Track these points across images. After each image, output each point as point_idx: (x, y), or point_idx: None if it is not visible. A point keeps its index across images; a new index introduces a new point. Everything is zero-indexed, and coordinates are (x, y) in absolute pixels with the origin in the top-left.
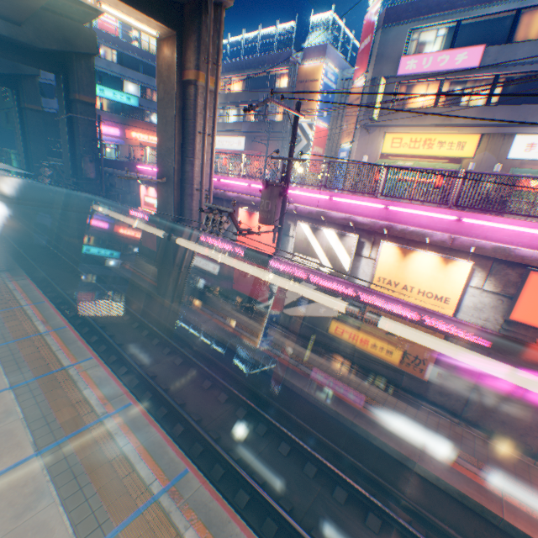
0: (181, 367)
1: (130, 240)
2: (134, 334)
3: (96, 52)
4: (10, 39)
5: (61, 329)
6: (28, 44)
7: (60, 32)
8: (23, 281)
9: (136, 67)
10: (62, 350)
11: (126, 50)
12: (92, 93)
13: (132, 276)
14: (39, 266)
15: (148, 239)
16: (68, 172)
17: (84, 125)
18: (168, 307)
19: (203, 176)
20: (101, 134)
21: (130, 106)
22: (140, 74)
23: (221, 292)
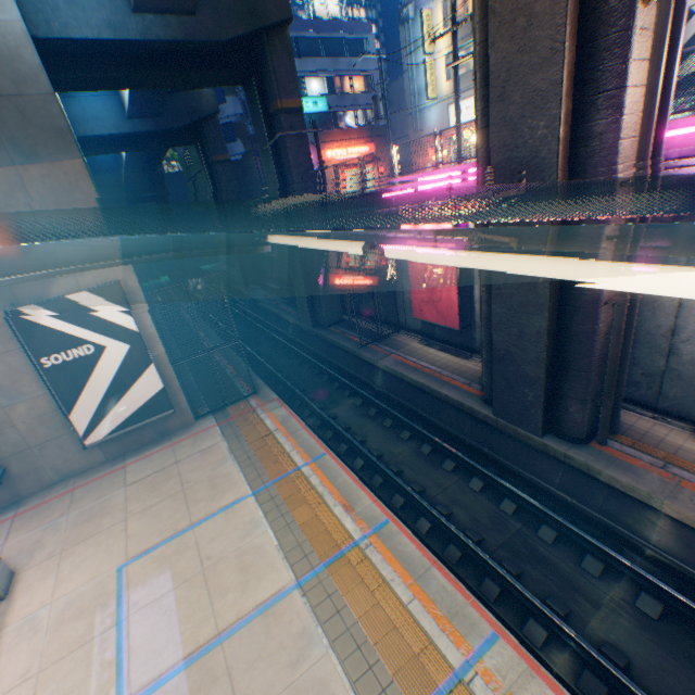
0: (667, 629)
1: (381, 311)
2: (484, 510)
3: (290, 14)
4: (187, 45)
5: (381, 527)
6: (208, 43)
7: (240, 0)
8: (278, 410)
9: (315, 52)
10: (417, 600)
11: (300, 32)
12: (295, 91)
13: (418, 377)
14: (278, 371)
15: (424, 308)
16: (283, 230)
17: (293, 149)
18: (526, 442)
19: (649, 128)
20: (319, 152)
21: (318, 114)
22: (322, 60)
23: (632, 400)
